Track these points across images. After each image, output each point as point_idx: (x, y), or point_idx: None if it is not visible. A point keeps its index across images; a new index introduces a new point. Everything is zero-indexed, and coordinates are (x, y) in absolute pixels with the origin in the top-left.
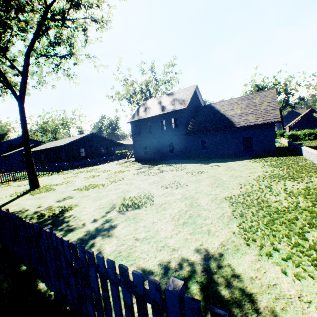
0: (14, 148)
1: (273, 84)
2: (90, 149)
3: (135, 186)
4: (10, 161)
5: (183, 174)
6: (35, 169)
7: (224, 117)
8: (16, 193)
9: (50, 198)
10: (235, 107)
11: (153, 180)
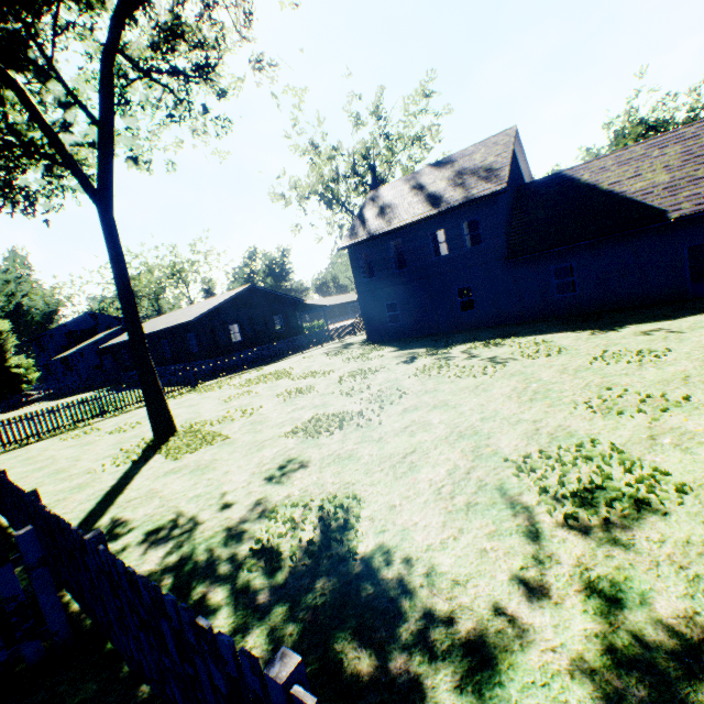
0: (79, 340)
1: (692, 111)
2: (250, 324)
3: (482, 414)
4: (75, 369)
5: (590, 364)
6: (160, 386)
7: (618, 198)
8: (124, 455)
9: (235, 470)
10: (645, 168)
11: (510, 387)
